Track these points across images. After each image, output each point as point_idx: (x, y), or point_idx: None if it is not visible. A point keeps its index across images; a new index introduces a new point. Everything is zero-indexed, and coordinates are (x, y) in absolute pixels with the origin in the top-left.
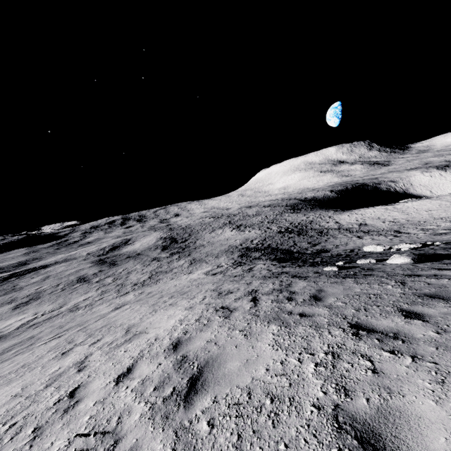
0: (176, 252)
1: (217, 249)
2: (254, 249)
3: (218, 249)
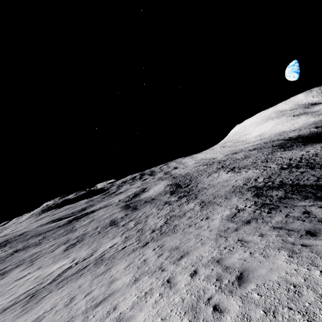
0: (183, 196)
1: (221, 190)
2: (266, 188)
3: (222, 190)
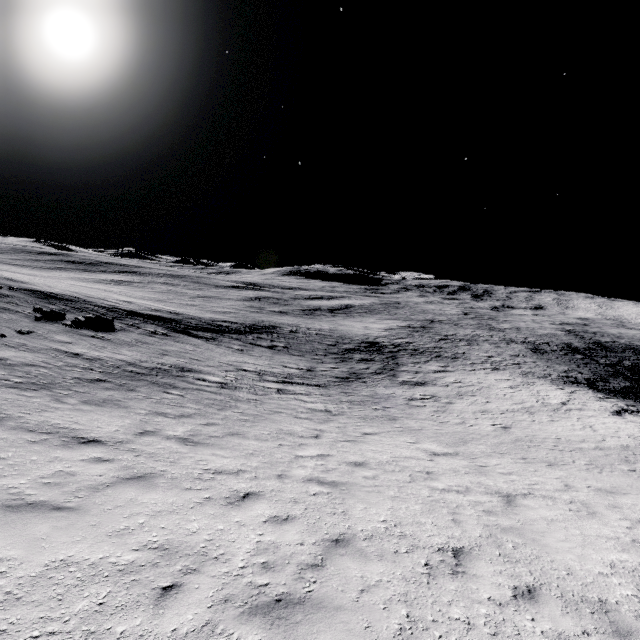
0: (283, 312)
1: (282, 320)
2: (259, 327)
3: (277, 320)
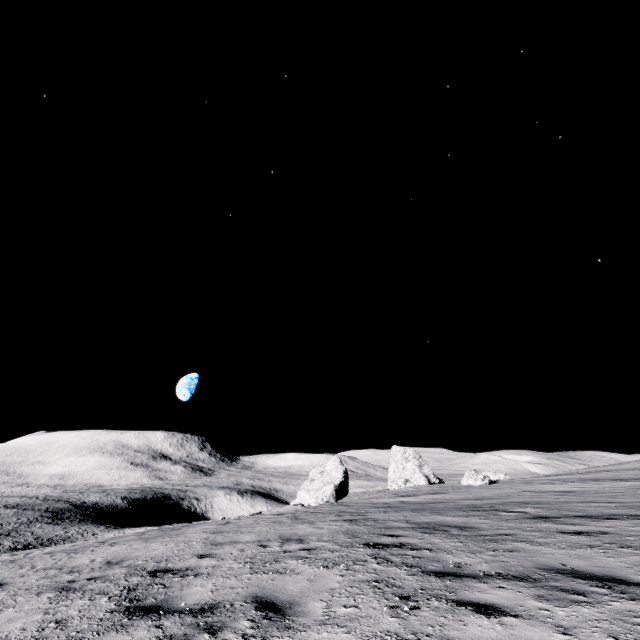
0: None
1: None
2: None
3: None
